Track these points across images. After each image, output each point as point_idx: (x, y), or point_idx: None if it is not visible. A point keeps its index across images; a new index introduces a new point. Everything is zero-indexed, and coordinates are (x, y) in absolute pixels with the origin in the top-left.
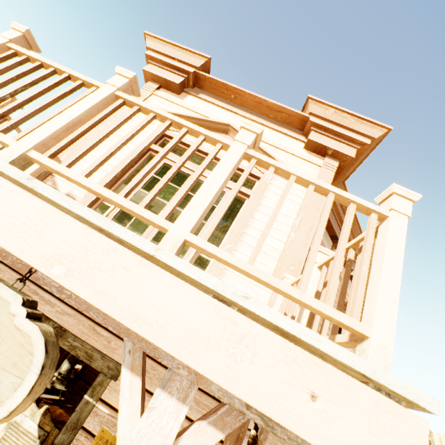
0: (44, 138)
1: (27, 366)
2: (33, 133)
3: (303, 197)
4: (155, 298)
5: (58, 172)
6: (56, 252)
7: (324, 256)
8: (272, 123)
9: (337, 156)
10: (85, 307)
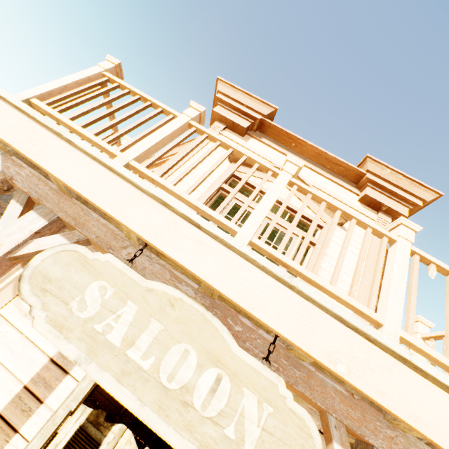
0: (259, 225)
1: (312, 448)
2: (249, 219)
3: None
4: (420, 399)
5: (278, 259)
6: (332, 350)
7: (424, 326)
8: (328, 173)
9: (390, 212)
10: (293, 381)
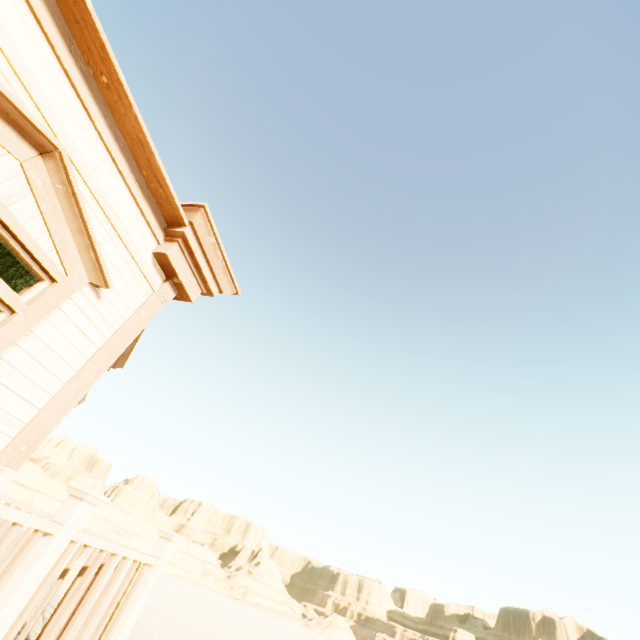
0: None
1: None
2: None
3: (106, 332)
4: None
5: None
6: None
7: None
8: (138, 183)
9: (180, 289)
10: None
